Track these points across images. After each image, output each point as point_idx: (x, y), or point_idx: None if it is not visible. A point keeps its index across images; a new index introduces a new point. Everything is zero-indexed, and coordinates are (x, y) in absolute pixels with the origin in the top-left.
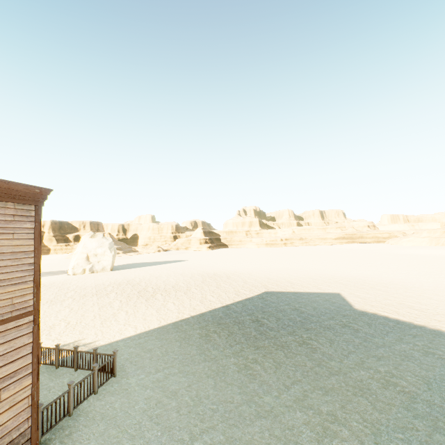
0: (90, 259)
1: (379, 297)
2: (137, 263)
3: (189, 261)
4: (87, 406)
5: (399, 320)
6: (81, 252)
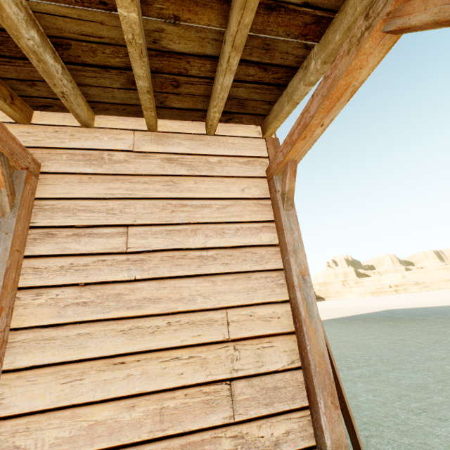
0: None
1: None
2: None
3: None
4: None
5: None
6: None
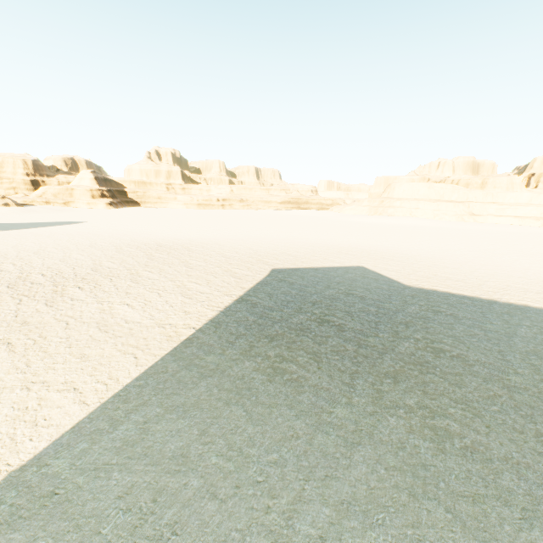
0: None
1: (406, 268)
2: None
3: (88, 224)
4: None
5: (466, 296)
6: None
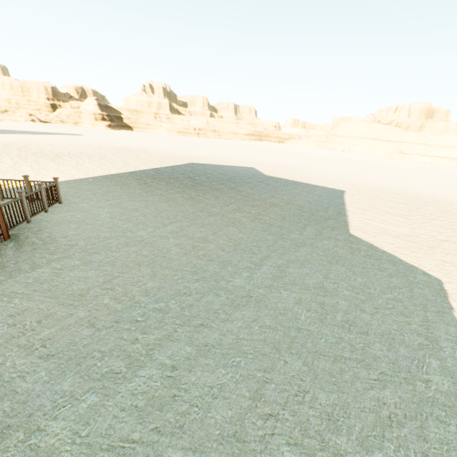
0: None
1: (282, 171)
2: (4, 130)
3: (87, 136)
4: (43, 218)
5: (294, 181)
6: None
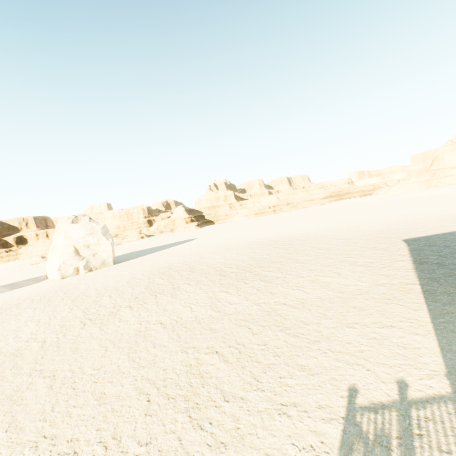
0: (81, 253)
1: None
2: (135, 252)
3: (201, 239)
4: None
5: None
6: (64, 245)
